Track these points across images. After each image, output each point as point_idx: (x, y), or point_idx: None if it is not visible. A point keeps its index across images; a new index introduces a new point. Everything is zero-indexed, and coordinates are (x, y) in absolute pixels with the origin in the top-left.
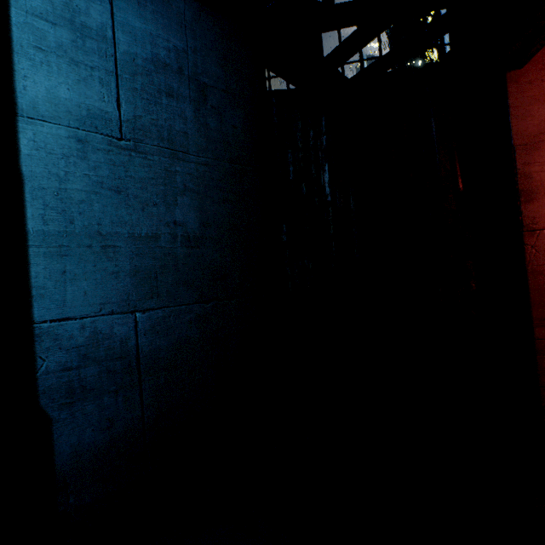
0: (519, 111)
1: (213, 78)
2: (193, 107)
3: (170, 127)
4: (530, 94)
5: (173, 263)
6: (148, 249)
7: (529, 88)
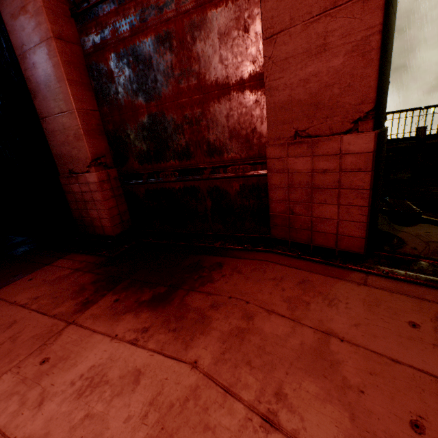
0: (10, 27)
1: None
2: None
3: None
4: (9, 11)
5: None
6: None
7: (7, 4)
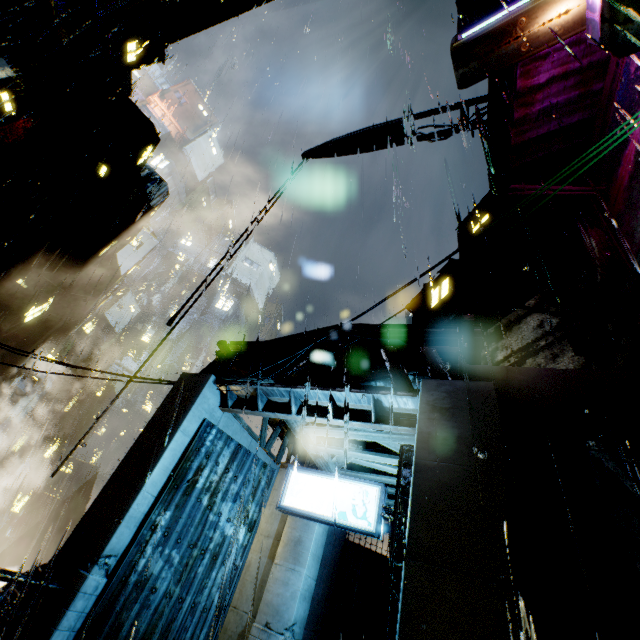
0: None
1: (338, 535)
2: (332, 547)
3: (327, 555)
4: None
5: (313, 610)
6: (312, 603)
7: None
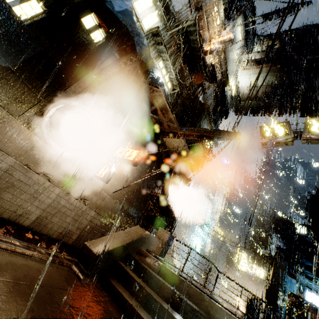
0: None
1: None
2: None
3: None
4: None
5: None
6: None
7: None
